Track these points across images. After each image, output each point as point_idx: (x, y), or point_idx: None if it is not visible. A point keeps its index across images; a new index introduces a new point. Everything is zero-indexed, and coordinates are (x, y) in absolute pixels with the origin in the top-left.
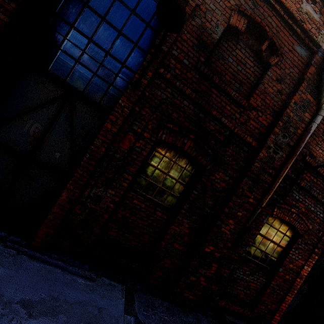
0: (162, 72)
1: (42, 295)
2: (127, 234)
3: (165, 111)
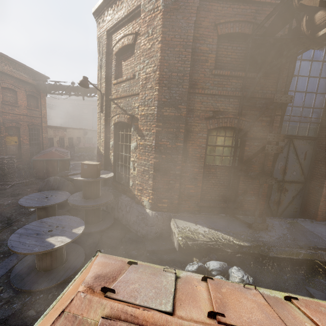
0: None
1: None
2: None
3: None
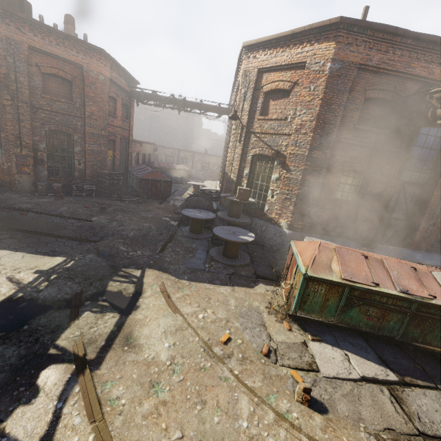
0: None
1: (439, 259)
2: None
3: None
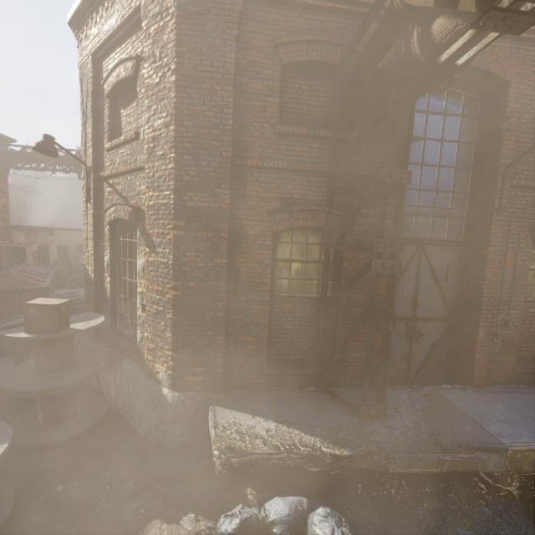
0: (516, 183)
1: None
2: (534, 343)
3: (530, 215)
